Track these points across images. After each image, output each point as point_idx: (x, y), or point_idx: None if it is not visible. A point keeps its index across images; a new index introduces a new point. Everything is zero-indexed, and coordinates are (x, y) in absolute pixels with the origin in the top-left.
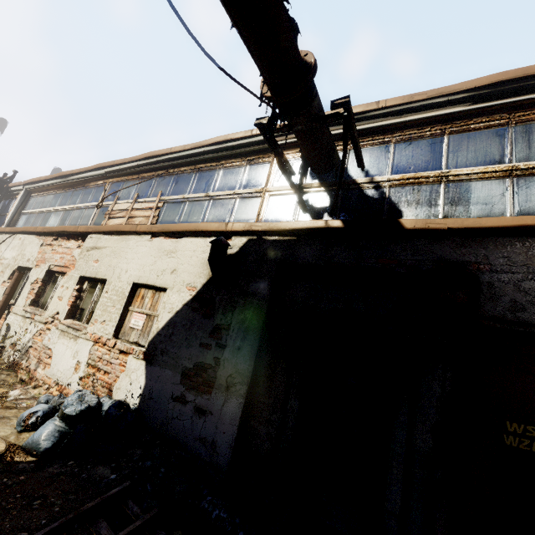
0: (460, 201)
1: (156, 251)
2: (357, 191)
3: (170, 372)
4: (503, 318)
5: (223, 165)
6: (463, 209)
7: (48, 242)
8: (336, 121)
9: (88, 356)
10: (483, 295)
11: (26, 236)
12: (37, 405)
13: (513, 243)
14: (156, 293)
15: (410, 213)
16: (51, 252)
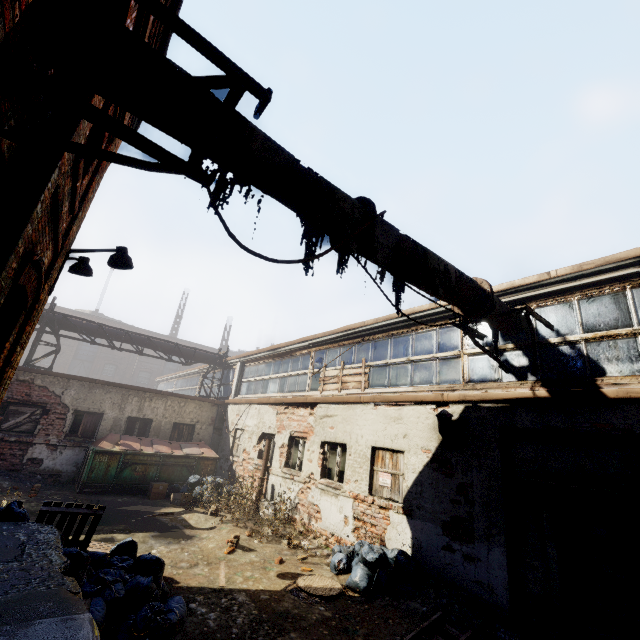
0: None
1: (383, 418)
2: (552, 350)
3: (430, 525)
4: None
5: (414, 331)
6: None
7: (282, 410)
8: (513, 290)
9: (352, 511)
10: None
11: (260, 406)
12: (336, 554)
13: None
14: (394, 454)
15: (613, 370)
16: (287, 420)
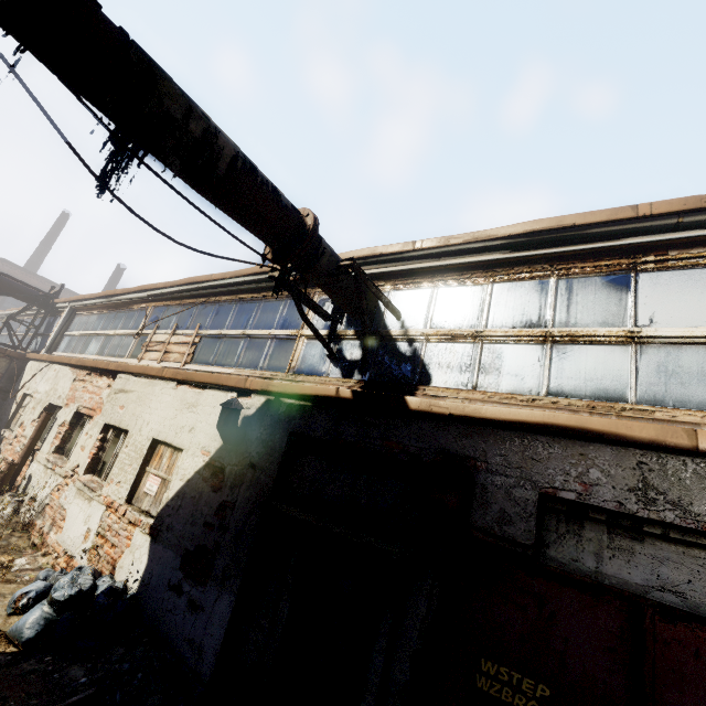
0: (490, 370)
1: (179, 402)
2: (390, 344)
3: (171, 553)
4: (490, 530)
5: (264, 298)
6: (492, 379)
7: (81, 376)
8: (374, 260)
9: (99, 523)
10: (475, 500)
11: (61, 368)
12: (33, 583)
13: (513, 439)
14: (175, 453)
15: (440, 379)
16: (82, 390)
